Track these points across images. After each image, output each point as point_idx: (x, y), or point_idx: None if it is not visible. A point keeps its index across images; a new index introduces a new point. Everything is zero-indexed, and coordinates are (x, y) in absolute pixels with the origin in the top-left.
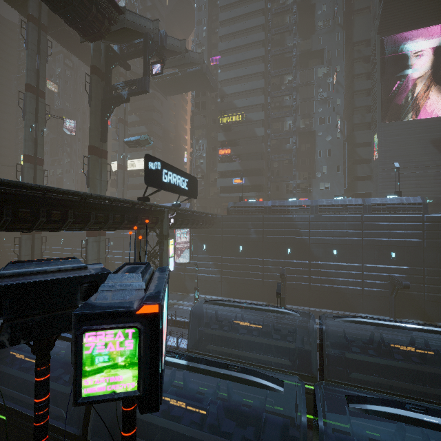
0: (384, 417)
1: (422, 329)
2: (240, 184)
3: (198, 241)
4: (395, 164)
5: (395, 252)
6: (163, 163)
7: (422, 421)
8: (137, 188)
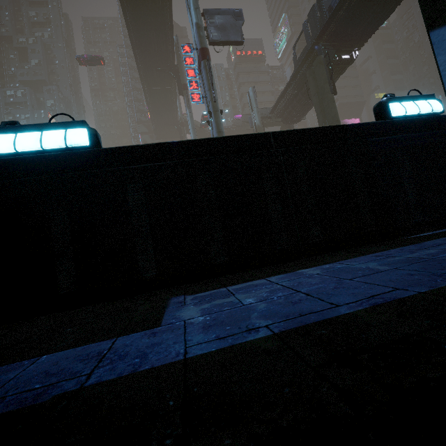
0: None
1: None
2: None
3: None
4: None
5: None
6: None
7: None
8: None
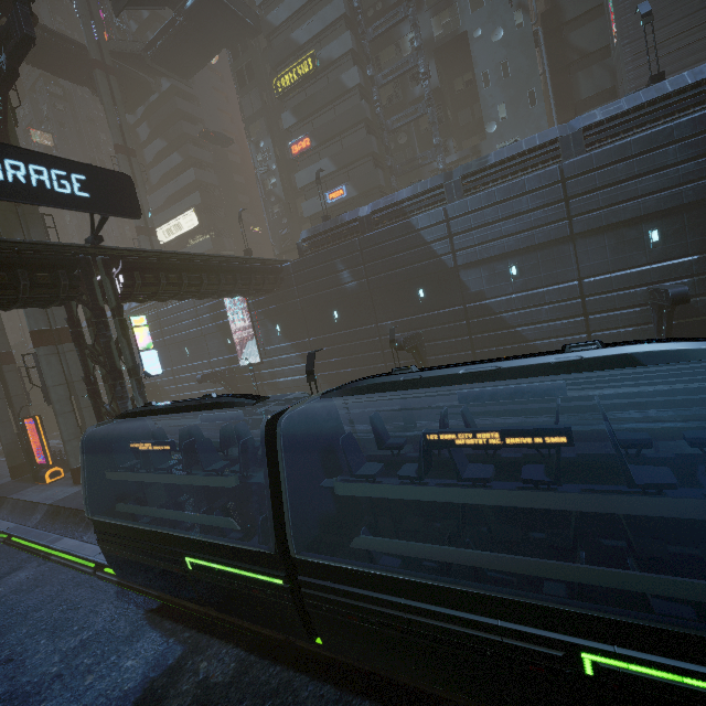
0: None
1: (551, 363)
2: (341, 199)
3: (266, 321)
4: (641, 7)
5: (656, 229)
6: None
7: None
8: None
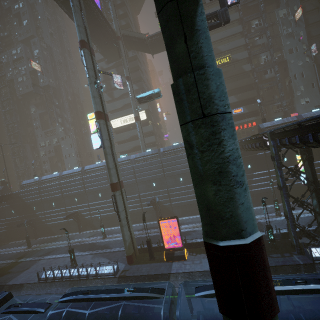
0: None
1: None
2: (240, 113)
3: None
4: None
5: None
6: None
7: None
8: (137, 138)
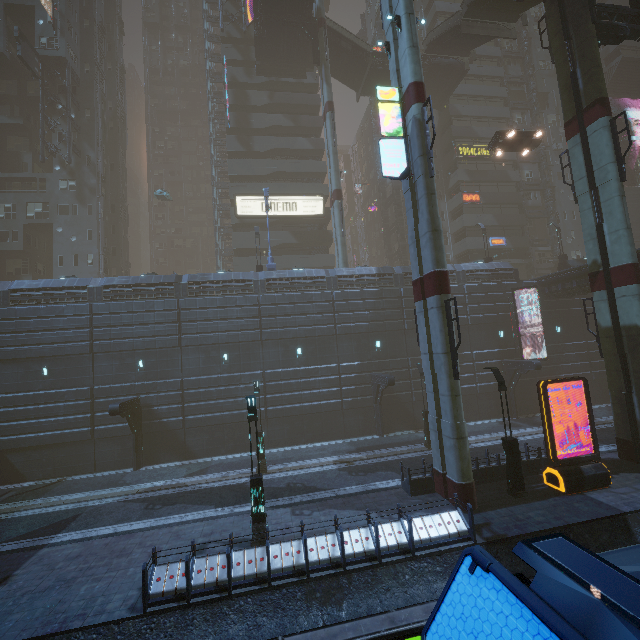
0: None
1: None
2: (500, 246)
3: (546, 321)
4: None
5: None
6: None
7: None
8: (291, 253)
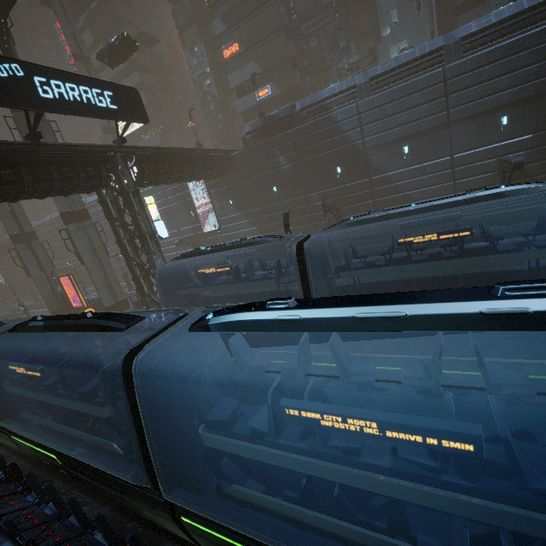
0: (228, 330)
1: (460, 200)
2: (267, 97)
3: (221, 198)
4: None
5: (506, 116)
6: (28, 66)
7: (277, 321)
8: None
